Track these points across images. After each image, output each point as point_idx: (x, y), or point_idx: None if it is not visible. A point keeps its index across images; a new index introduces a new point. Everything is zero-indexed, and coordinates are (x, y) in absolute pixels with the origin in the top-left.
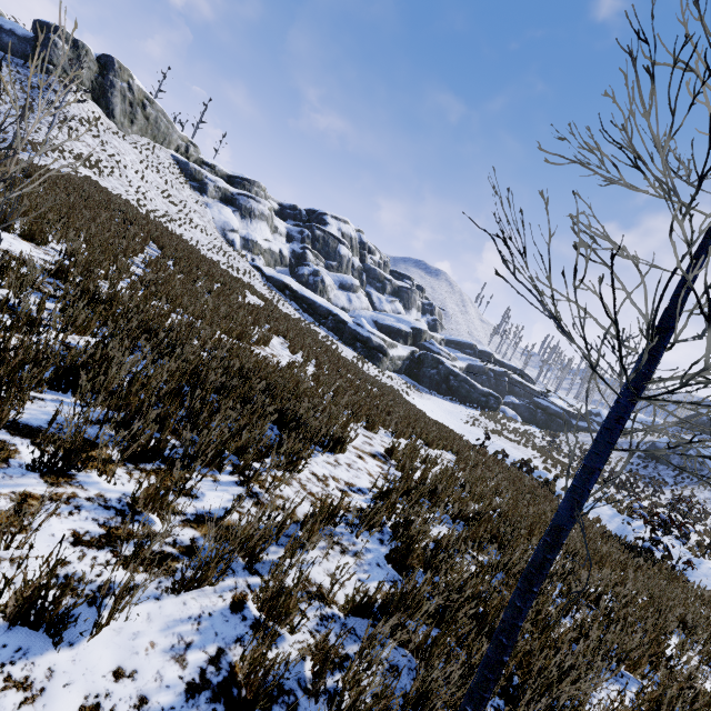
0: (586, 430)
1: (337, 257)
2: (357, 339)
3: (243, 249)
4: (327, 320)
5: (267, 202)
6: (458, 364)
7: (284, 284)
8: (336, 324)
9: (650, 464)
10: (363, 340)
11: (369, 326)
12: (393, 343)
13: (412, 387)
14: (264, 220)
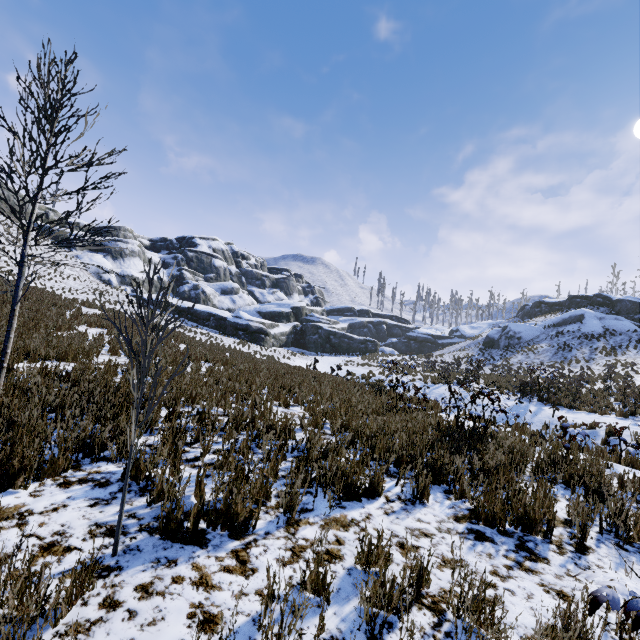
0: (450, 345)
1: (213, 269)
2: (238, 329)
3: (122, 285)
4: (209, 321)
5: (134, 241)
6: (339, 326)
7: None
8: (217, 323)
9: (487, 352)
10: (244, 328)
11: (246, 315)
12: (274, 324)
13: (298, 353)
14: (136, 256)
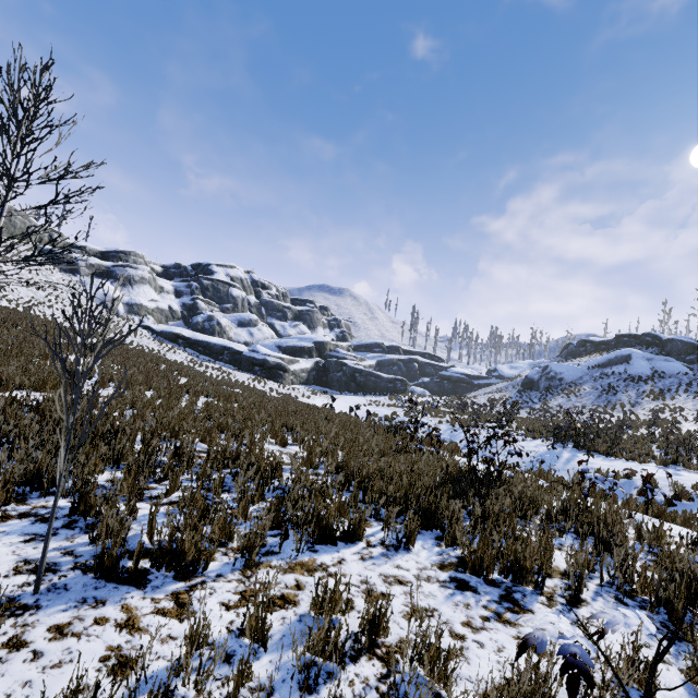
0: (487, 386)
1: (230, 299)
2: (254, 364)
3: (129, 314)
4: (223, 355)
5: (145, 267)
6: (366, 363)
7: (175, 335)
8: (232, 357)
9: (526, 394)
10: (260, 363)
11: (264, 349)
12: (294, 359)
13: (320, 392)
14: (147, 283)
